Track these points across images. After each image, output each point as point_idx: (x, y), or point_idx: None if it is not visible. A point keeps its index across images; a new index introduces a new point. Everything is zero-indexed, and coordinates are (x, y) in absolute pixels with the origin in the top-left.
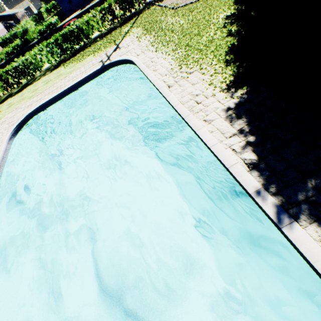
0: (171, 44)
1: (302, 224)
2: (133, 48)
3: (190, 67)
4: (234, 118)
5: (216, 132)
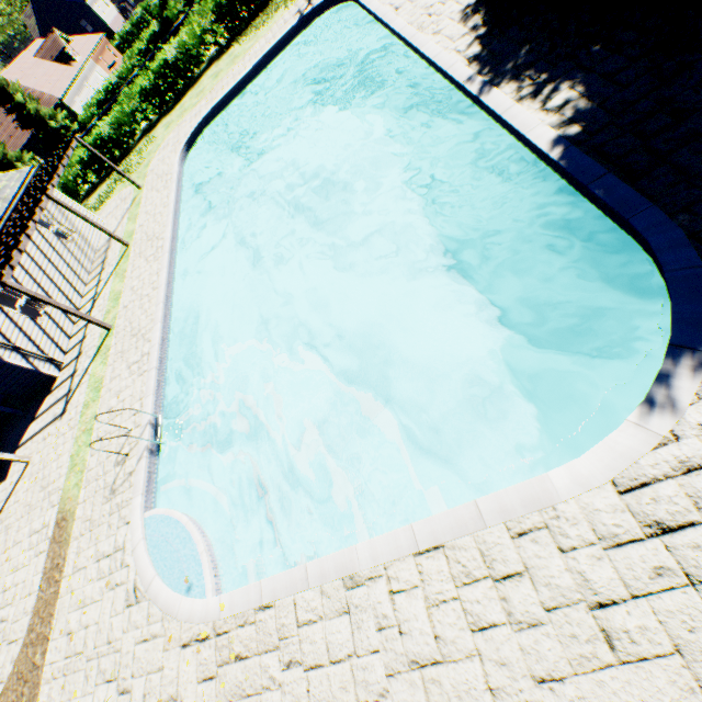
0: None
1: (501, 89)
2: None
3: None
4: (470, 17)
5: (445, 41)
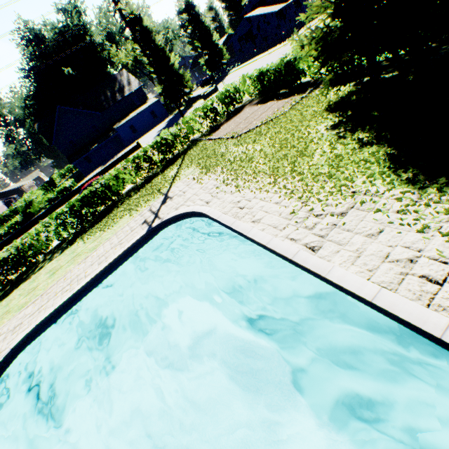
0: (259, 176)
1: None
2: (194, 193)
3: (331, 204)
4: None
5: None
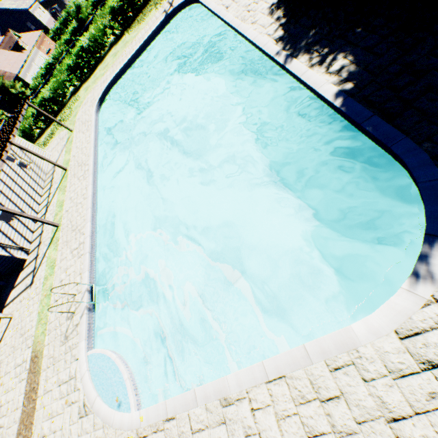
0: None
1: (298, 59)
2: None
3: None
4: (274, 11)
5: (259, 28)
